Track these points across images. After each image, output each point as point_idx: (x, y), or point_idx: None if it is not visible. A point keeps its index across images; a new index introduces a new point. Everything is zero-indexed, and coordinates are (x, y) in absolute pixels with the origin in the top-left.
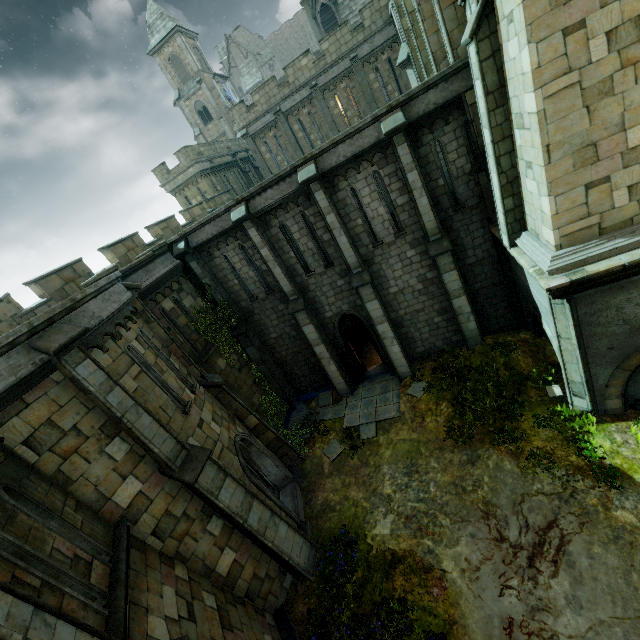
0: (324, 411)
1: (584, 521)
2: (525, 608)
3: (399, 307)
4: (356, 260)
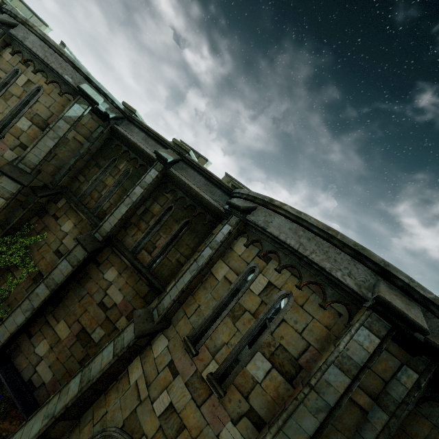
0: None
1: None
2: None
3: None
4: None
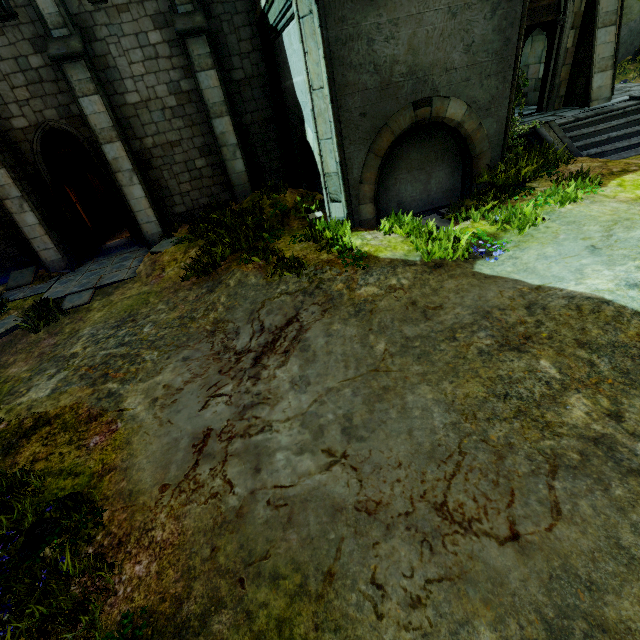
0: (14, 292)
1: (327, 307)
2: (234, 411)
3: (144, 132)
4: (56, 9)
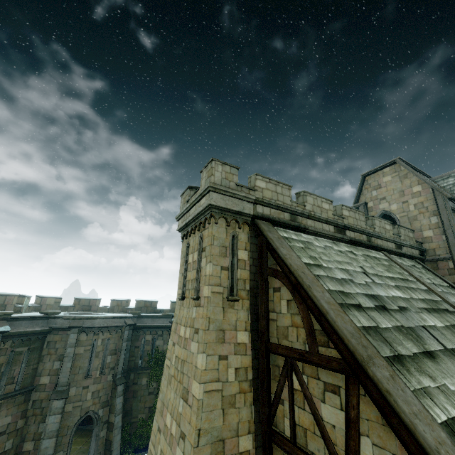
0: None
1: None
2: None
3: None
4: None
